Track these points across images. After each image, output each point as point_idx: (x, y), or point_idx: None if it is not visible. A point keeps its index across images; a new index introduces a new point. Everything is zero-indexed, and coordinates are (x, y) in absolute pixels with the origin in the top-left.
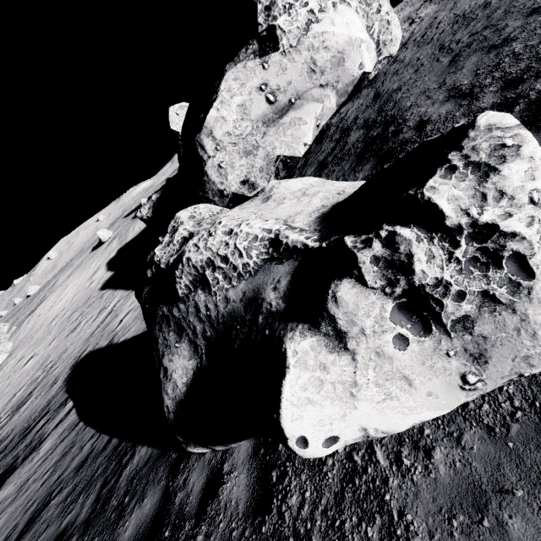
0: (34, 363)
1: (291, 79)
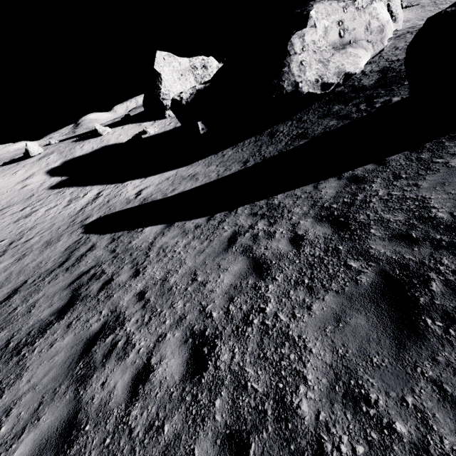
0: None
1: (355, 27)
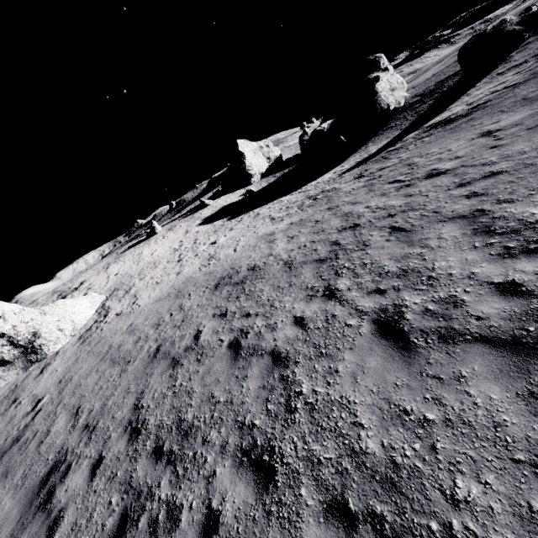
0: (238, 231)
1: (393, 82)
